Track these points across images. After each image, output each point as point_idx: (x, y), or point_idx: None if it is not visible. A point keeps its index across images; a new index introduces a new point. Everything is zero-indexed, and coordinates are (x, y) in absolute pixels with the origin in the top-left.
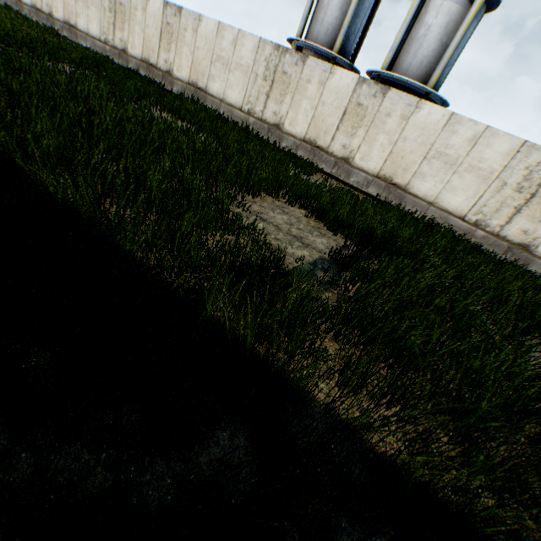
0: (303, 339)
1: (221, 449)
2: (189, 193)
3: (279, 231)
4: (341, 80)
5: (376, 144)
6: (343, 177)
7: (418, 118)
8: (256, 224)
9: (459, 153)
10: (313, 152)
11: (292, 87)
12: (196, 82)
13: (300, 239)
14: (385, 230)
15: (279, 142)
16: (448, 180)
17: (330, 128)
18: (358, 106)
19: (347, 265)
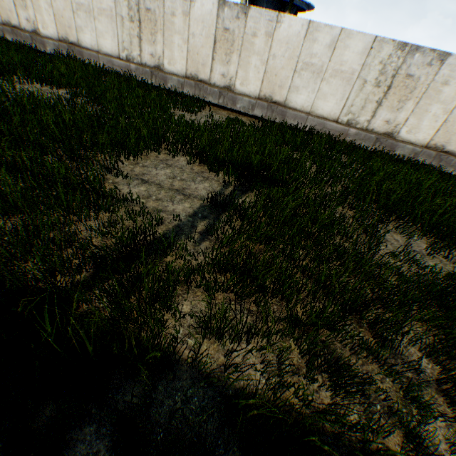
0: (169, 307)
1: (88, 444)
2: (55, 183)
3: (160, 189)
4: (202, 7)
5: (251, 68)
6: (230, 106)
7: (281, 33)
8: (131, 194)
9: (323, 61)
10: (197, 87)
11: (160, 24)
12: (66, 37)
13: (182, 192)
14: (262, 157)
15: (163, 84)
16: (319, 89)
17: (206, 60)
18: (225, 31)
19: (225, 207)
